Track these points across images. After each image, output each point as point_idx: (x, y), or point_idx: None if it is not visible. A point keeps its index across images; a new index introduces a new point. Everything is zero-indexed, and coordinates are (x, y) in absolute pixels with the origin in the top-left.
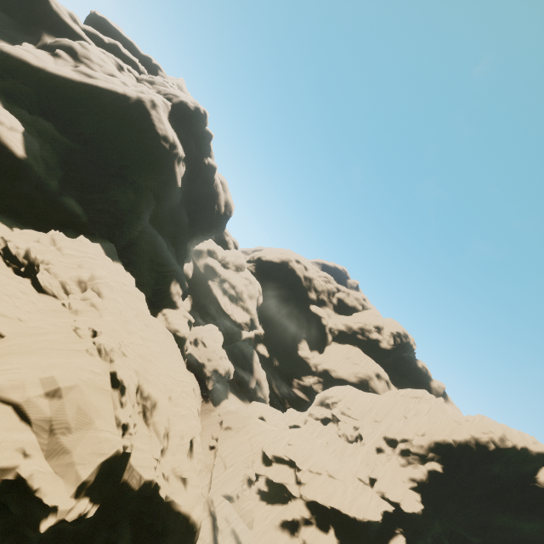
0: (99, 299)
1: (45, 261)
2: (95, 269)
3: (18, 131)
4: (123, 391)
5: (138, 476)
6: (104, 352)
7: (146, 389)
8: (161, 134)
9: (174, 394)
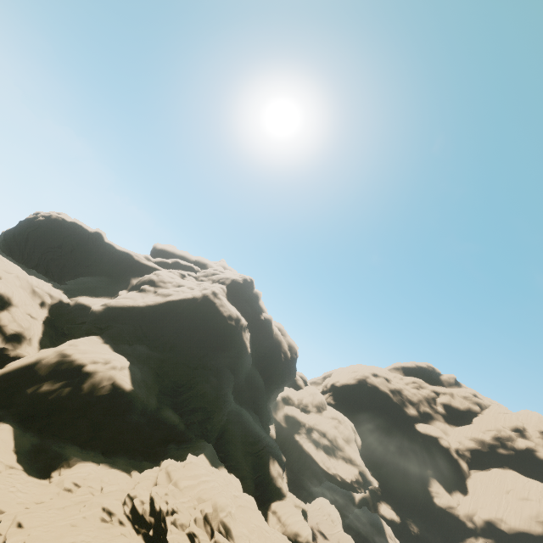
0: None
1: (169, 510)
2: (214, 497)
3: (126, 367)
4: None
5: None
6: None
7: None
8: (227, 315)
9: None
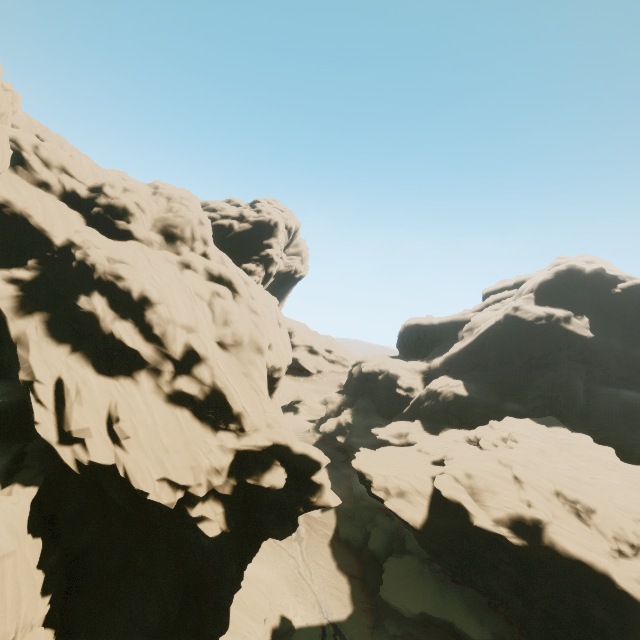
0: (514, 443)
1: (482, 435)
2: (510, 429)
3: (460, 385)
4: (522, 481)
5: (563, 543)
6: (502, 461)
7: (570, 495)
8: (532, 319)
9: None
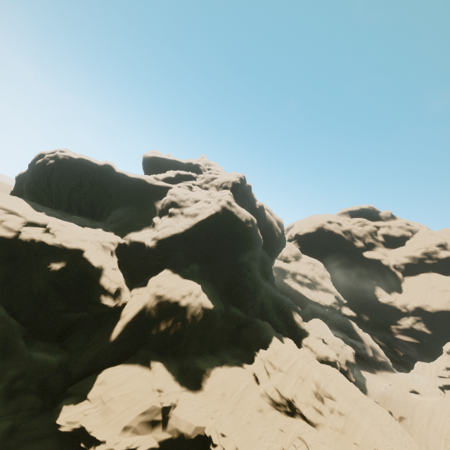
0: (337, 404)
1: (292, 393)
2: (310, 374)
3: (201, 291)
4: None
5: None
6: None
7: None
8: (244, 220)
9: (408, 446)
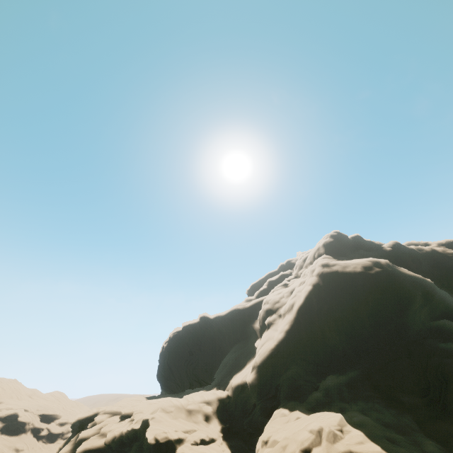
0: None
1: None
2: None
3: (345, 426)
4: None
5: None
6: None
7: None
8: (361, 269)
9: None
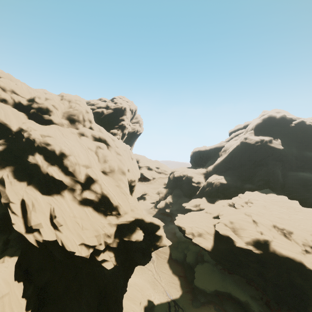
0: (251, 204)
1: (235, 201)
2: (249, 197)
3: (222, 178)
4: (257, 222)
5: (279, 250)
6: (246, 213)
7: (280, 226)
8: (254, 143)
9: None
